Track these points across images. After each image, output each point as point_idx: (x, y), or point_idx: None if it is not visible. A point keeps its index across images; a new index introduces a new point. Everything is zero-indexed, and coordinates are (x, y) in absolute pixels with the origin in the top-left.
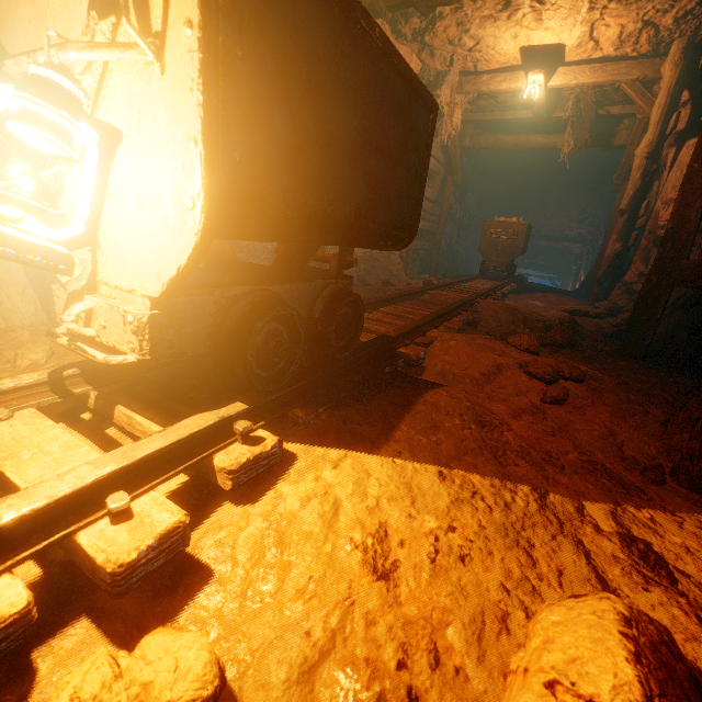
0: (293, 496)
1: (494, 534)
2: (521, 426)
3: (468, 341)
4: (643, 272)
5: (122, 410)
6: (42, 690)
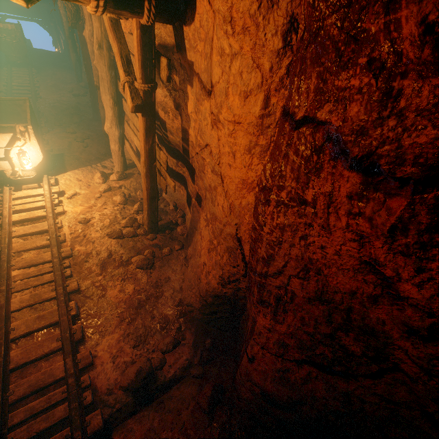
0: (63, 182)
1: (88, 173)
2: (83, 156)
3: (57, 137)
4: None
5: (25, 186)
6: (63, 200)
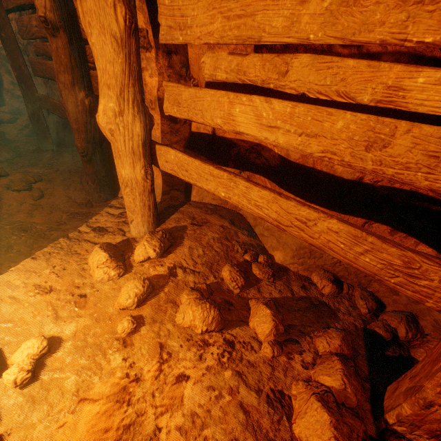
0: None
1: (66, 257)
2: (38, 218)
3: None
4: (14, 82)
5: None
6: None
